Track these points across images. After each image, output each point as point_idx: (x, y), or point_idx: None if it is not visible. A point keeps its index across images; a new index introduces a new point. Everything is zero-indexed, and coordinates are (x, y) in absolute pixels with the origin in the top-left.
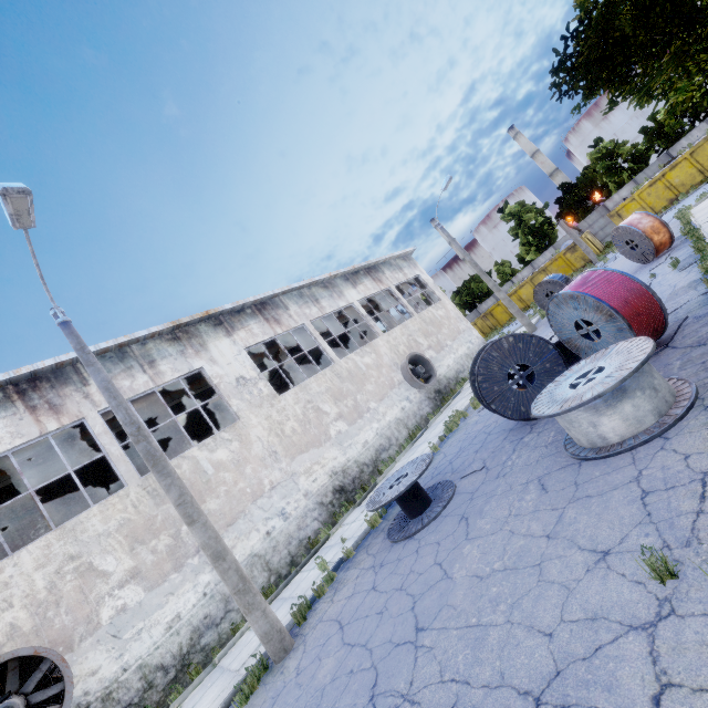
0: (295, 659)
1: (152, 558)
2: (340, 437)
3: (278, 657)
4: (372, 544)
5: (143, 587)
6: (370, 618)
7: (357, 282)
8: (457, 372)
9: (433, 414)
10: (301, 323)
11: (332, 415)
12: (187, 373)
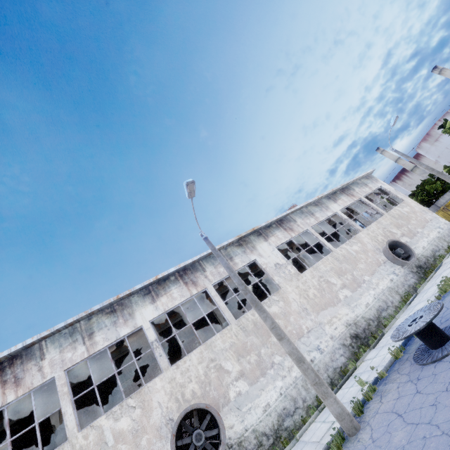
0: (366, 434)
1: (248, 366)
2: (347, 300)
3: (351, 432)
4: (401, 368)
5: (247, 383)
6: (424, 408)
7: (336, 199)
8: (433, 251)
9: (418, 283)
10: (305, 229)
11: (338, 285)
12: (248, 263)
